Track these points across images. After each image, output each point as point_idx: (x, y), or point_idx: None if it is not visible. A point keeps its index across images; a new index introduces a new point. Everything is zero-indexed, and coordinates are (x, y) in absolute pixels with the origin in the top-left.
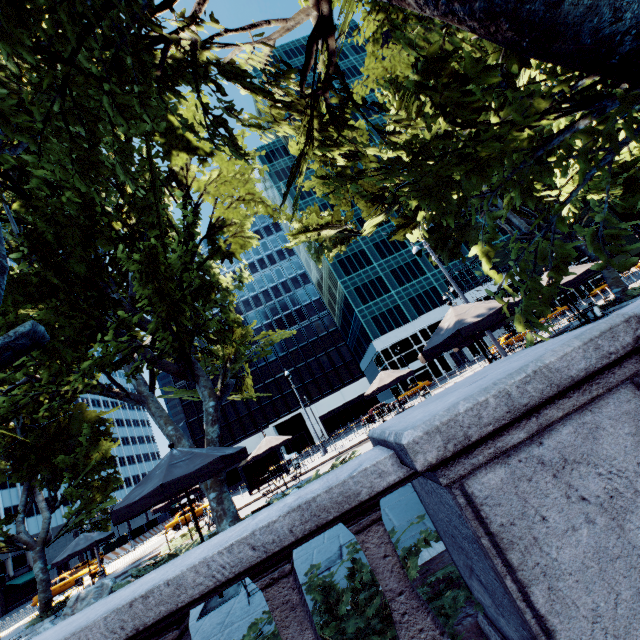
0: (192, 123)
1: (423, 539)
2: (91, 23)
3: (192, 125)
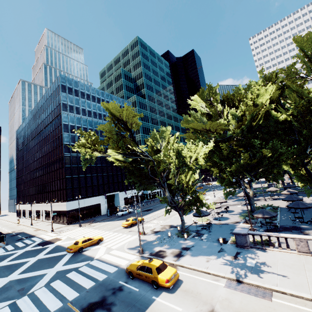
0: None
1: None
2: None
3: None
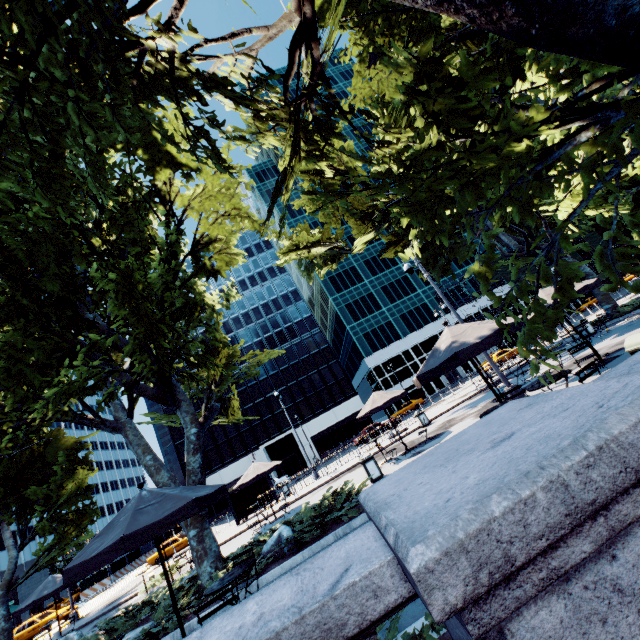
0: (173, 137)
1: (429, 626)
2: (53, 23)
3: (173, 139)
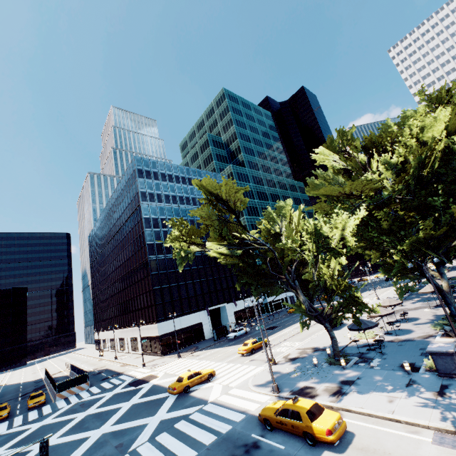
0: None
1: None
2: None
3: None
